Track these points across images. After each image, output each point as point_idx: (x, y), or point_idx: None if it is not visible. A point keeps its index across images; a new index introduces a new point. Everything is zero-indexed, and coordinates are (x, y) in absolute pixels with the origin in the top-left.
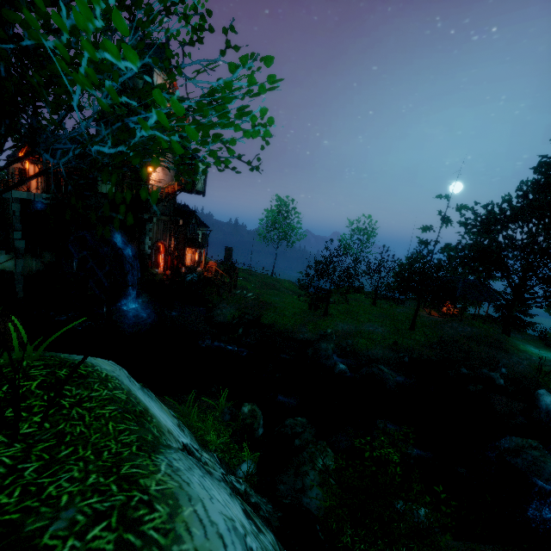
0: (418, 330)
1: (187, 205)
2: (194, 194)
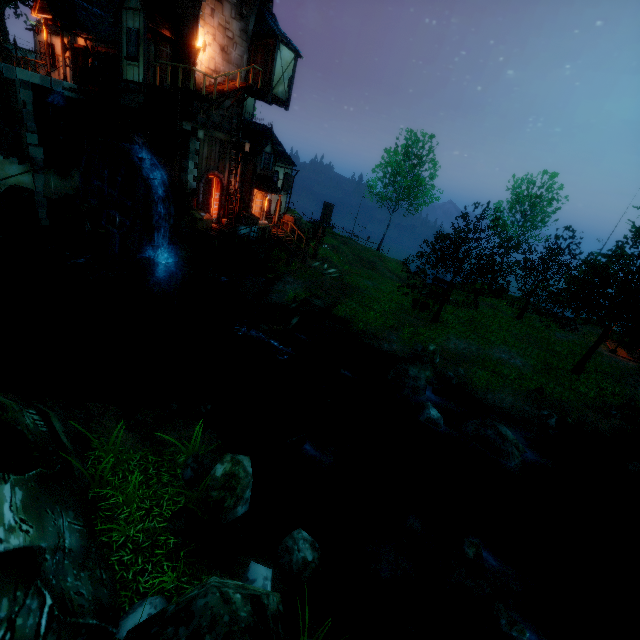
0: (588, 376)
1: (270, 128)
2: (269, 101)
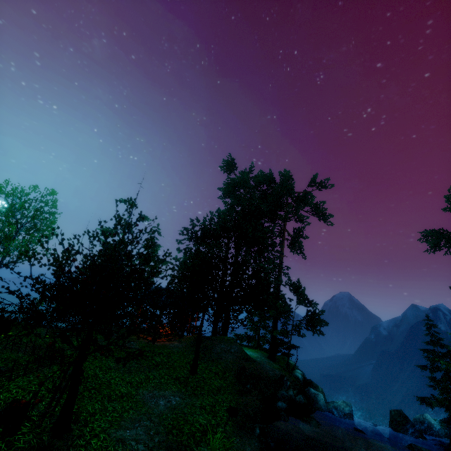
0: (201, 369)
1: None
2: None
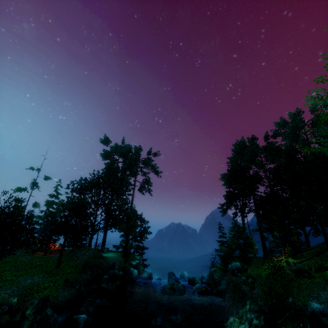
0: (63, 265)
1: None
2: None
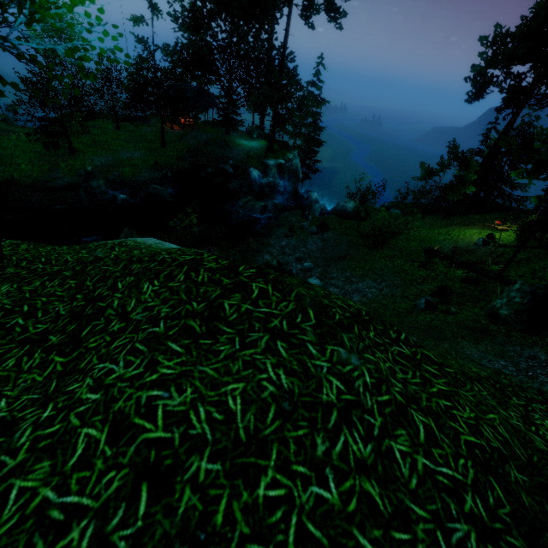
0: (169, 146)
1: None
2: None
